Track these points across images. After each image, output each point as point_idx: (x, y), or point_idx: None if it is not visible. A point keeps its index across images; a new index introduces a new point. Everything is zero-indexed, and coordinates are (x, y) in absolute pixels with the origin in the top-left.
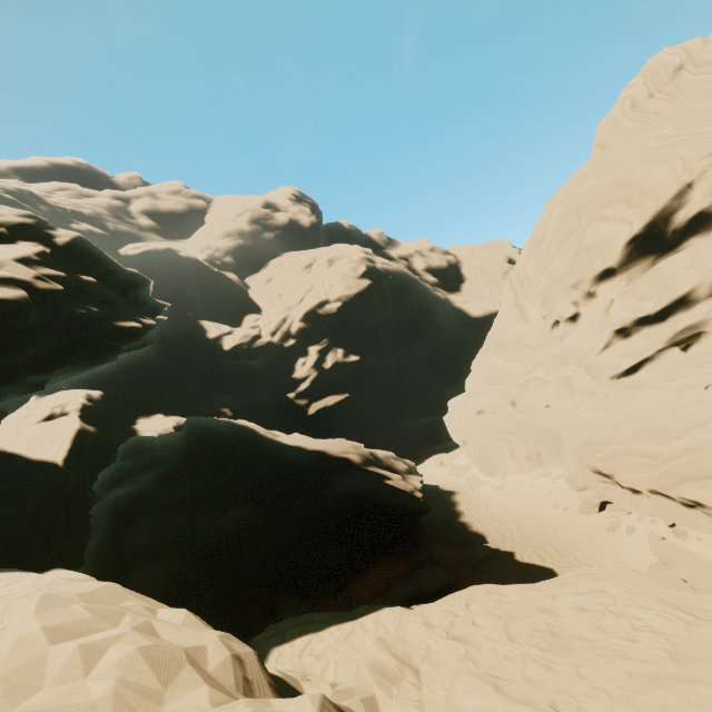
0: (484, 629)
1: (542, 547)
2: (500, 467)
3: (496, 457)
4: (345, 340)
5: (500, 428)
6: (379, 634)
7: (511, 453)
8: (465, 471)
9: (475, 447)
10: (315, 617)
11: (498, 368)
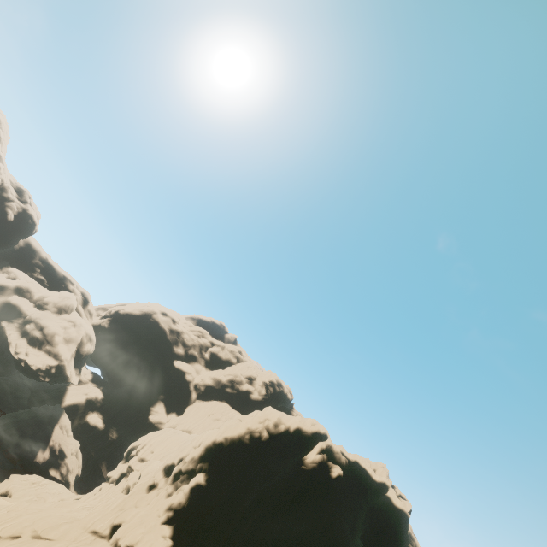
0: None
1: None
2: None
3: None
4: None
5: None
6: None
7: None
8: None
9: None
10: None
11: None
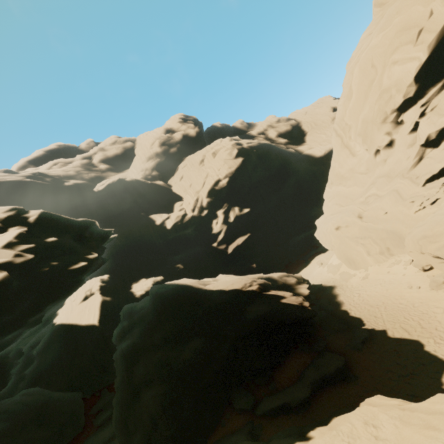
0: None
1: (406, 323)
2: (361, 263)
3: (357, 257)
4: (237, 201)
5: (354, 236)
6: None
7: (367, 252)
8: (338, 268)
9: (340, 253)
10: None
11: (343, 194)
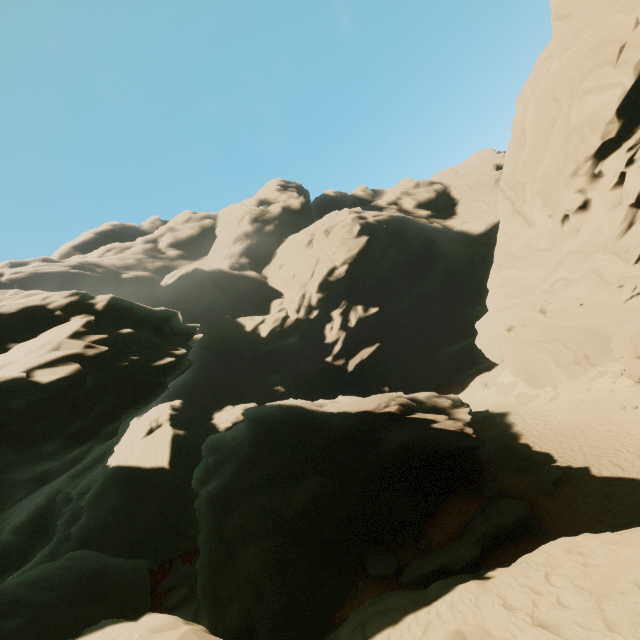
0: (573, 611)
1: (619, 456)
2: (547, 378)
3: (540, 369)
4: (361, 297)
5: (535, 340)
6: (457, 625)
7: (555, 361)
8: (512, 388)
9: (515, 364)
10: (391, 603)
11: (516, 280)
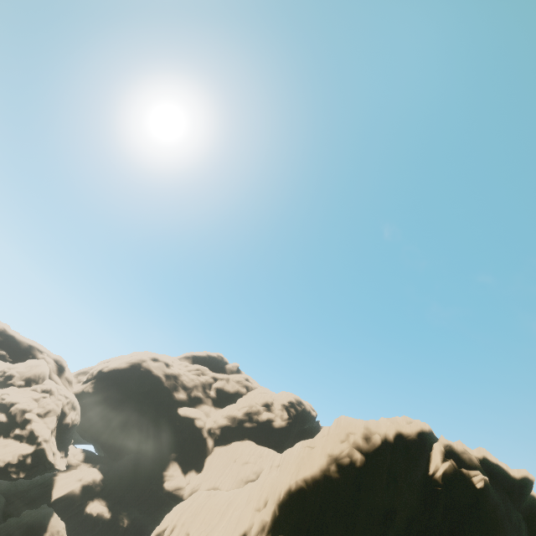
0: None
1: None
2: None
3: None
4: None
5: None
6: None
7: None
8: None
9: None
10: None
11: None
